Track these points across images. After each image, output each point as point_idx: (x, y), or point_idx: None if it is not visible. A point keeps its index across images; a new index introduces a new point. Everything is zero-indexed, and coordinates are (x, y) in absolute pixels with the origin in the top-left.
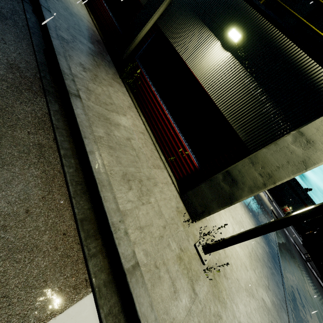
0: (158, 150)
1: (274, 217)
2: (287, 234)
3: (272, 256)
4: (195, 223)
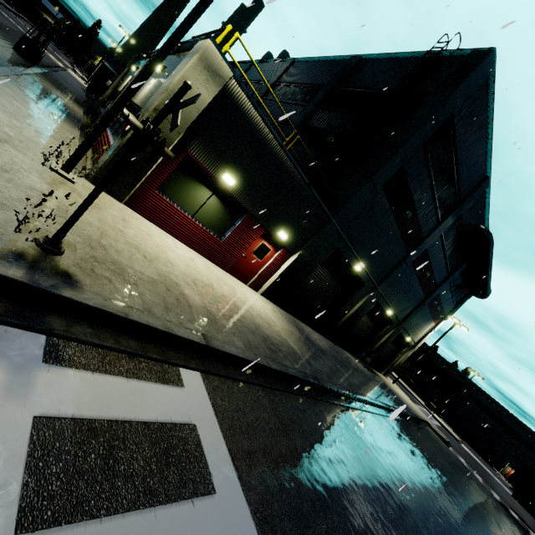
0: (89, 160)
1: (430, 432)
2: (476, 477)
3: (308, 361)
4: (83, 178)
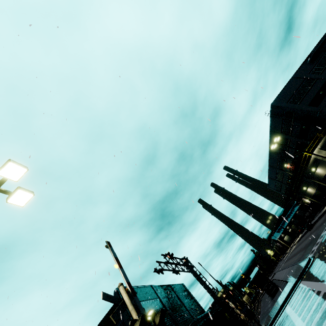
0: None
1: None
2: None
3: None
4: None
